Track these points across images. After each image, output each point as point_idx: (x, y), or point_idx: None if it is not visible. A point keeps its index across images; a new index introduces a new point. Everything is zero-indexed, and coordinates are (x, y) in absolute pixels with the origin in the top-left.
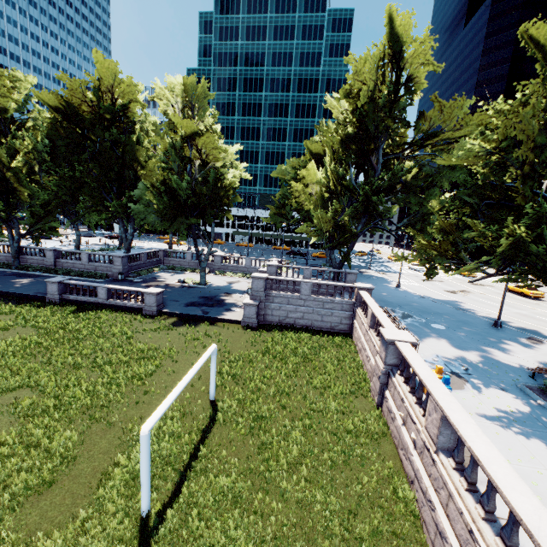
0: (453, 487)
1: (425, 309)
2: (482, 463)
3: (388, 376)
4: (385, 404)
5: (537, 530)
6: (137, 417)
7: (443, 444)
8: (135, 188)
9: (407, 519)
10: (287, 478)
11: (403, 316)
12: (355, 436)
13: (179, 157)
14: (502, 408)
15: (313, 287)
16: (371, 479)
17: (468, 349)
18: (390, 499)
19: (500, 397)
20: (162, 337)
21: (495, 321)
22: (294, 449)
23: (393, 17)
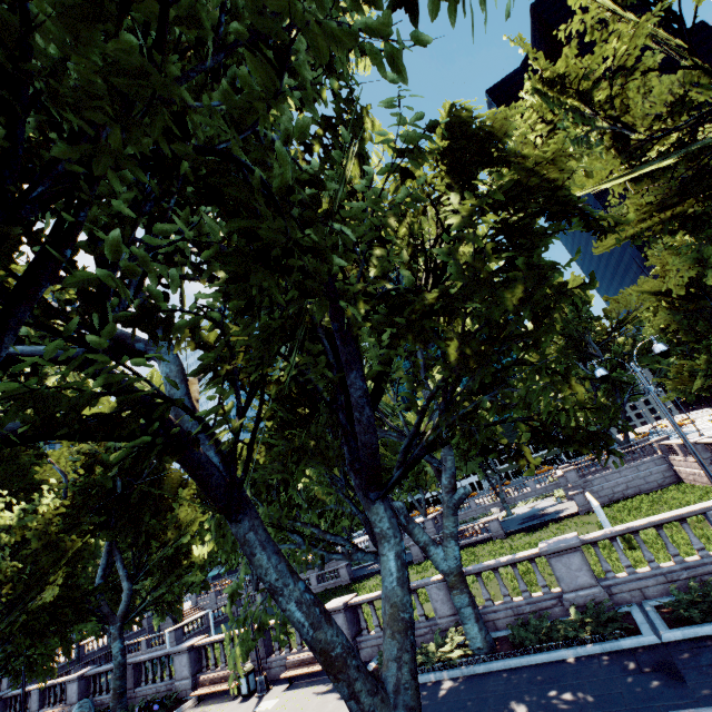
0: None
1: None
2: None
3: (711, 465)
4: None
5: None
6: None
7: None
8: None
9: None
10: None
11: None
12: None
13: None
14: None
15: None
16: None
17: None
18: None
19: None
20: (531, 538)
21: None
22: None
23: None
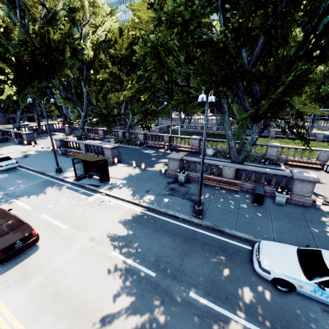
0: None
1: None
2: None
3: None
4: None
5: None
6: None
7: None
8: None
9: None
10: None
11: None
12: None
13: (323, 77)
14: None
15: None
16: None
17: None
18: None
19: None
20: None
21: None
22: None
23: None
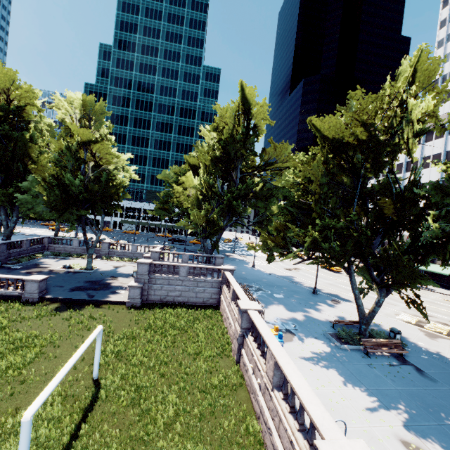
0: (282, 413)
1: (271, 283)
2: (295, 390)
3: (243, 337)
4: (242, 360)
5: (321, 426)
6: (11, 409)
7: (276, 383)
8: (23, 179)
9: (255, 447)
10: (164, 437)
11: (256, 290)
12: (220, 389)
13: (73, 158)
14: (315, 351)
15: (190, 269)
16: (230, 422)
17: (297, 311)
18: (244, 435)
19: (314, 343)
20: (44, 323)
21: (313, 290)
22: (170, 411)
23: (244, 87)
